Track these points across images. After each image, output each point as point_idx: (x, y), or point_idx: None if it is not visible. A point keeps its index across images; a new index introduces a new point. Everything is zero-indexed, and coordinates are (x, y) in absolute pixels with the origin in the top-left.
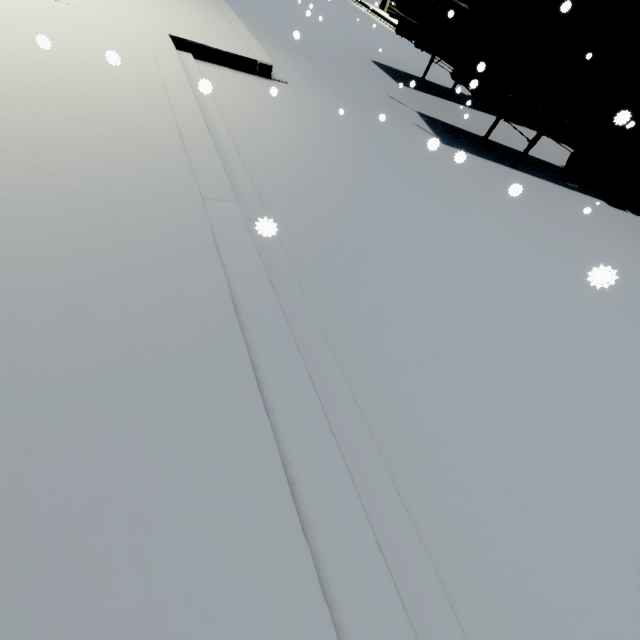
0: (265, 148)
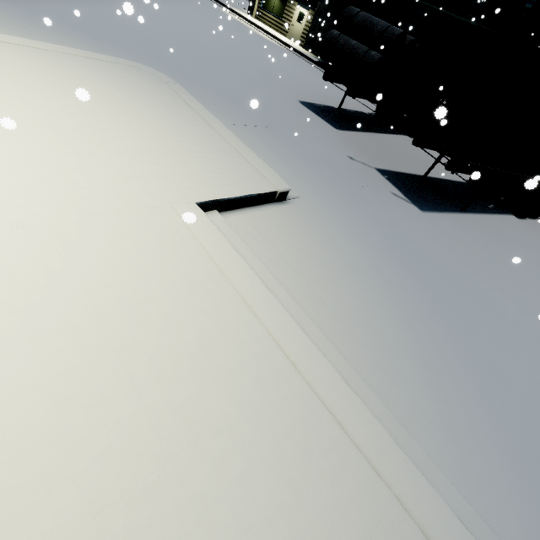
0: (386, 367)
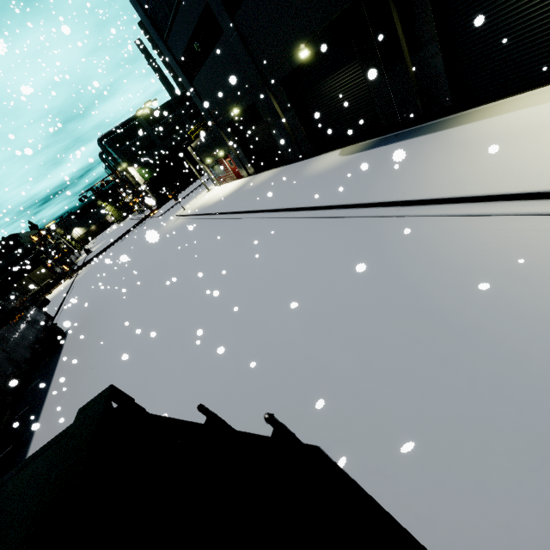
0: (456, 230)
